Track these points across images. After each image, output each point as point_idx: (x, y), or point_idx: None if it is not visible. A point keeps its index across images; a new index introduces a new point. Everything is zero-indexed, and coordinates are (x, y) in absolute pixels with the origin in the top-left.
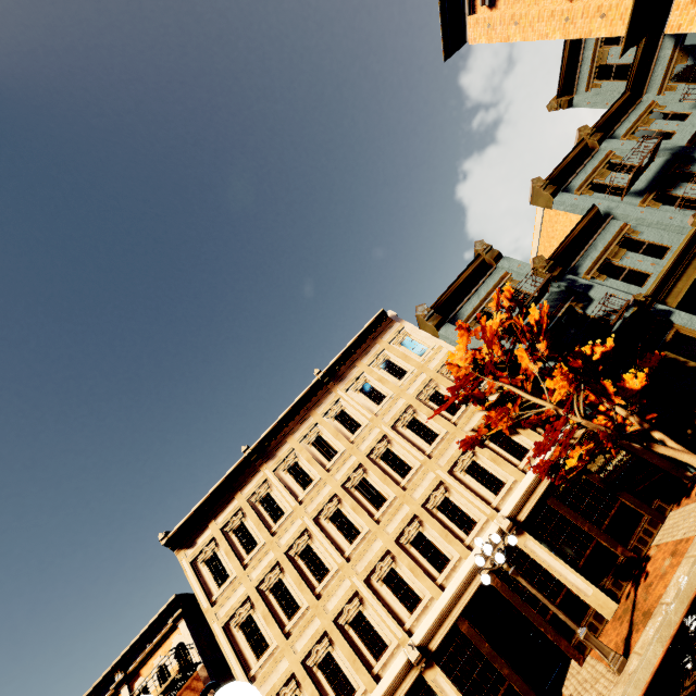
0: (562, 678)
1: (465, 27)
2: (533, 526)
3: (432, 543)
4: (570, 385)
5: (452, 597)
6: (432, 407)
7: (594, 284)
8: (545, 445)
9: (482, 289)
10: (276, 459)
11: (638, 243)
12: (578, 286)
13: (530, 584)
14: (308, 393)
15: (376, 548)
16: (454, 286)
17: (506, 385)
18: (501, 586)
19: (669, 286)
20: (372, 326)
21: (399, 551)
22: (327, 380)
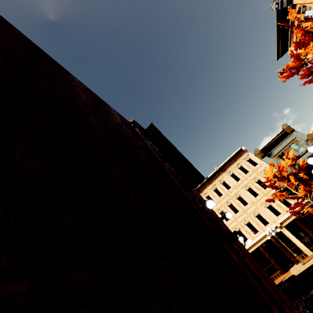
0: (291, 267)
1: (288, 49)
2: (288, 227)
3: (253, 226)
4: (306, 192)
5: (258, 240)
6: (257, 185)
7: None
8: (294, 207)
9: (283, 143)
10: (202, 193)
11: None
12: None
13: (281, 241)
14: (212, 175)
15: (234, 224)
16: (271, 142)
17: (285, 185)
18: (274, 241)
19: None
20: (236, 154)
21: (242, 226)
22: (219, 171)
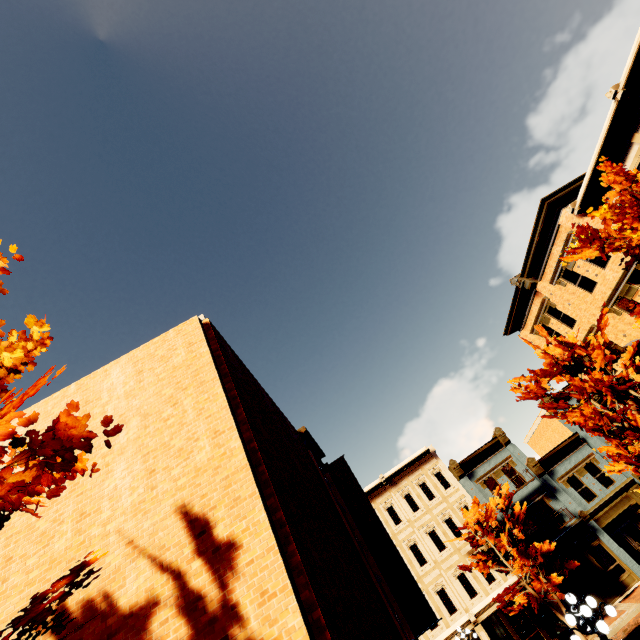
0: None
1: (519, 330)
2: (487, 625)
3: None
4: (522, 570)
5: None
6: (446, 527)
7: (561, 489)
8: (502, 594)
9: (492, 460)
10: None
11: (597, 469)
12: (550, 486)
13: None
14: (374, 488)
15: None
16: (475, 453)
17: (491, 544)
18: None
19: (604, 511)
20: (419, 457)
21: None
22: (386, 482)
